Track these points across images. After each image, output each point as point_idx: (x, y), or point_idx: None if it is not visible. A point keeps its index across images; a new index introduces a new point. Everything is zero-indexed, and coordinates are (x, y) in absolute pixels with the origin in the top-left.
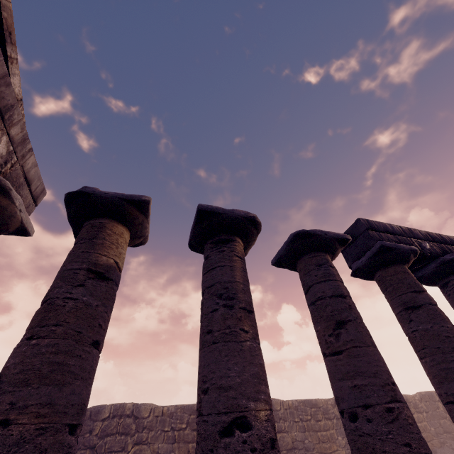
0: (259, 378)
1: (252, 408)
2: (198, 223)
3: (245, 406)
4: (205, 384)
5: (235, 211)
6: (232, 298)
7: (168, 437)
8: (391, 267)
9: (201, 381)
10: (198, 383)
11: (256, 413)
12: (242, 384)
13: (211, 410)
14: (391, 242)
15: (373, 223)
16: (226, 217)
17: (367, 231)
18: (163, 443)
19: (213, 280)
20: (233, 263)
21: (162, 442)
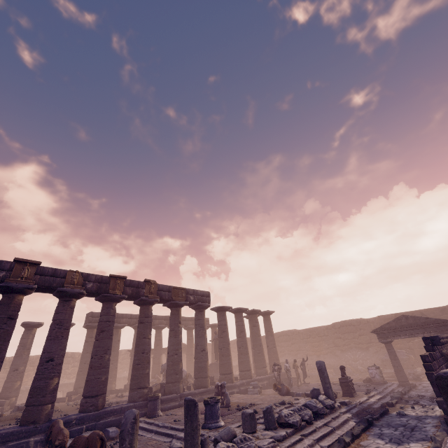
0: (24, 363)
1: (20, 367)
2: (23, 325)
3: (19, 367)
4: (13, 364)
5: (35, 323)
6: (25, 347)
7: (7, 371)
8: (90, 329)
9: (12, 363)
10: (12, 363)
11: (21, 368)
12: (20, 364)
13: (12, 368)
14: (91, 323)
15: (95, 314)
16: (31, 325)
17: (89, 317)
18: (3, 373)
19: (22, 342)
20: (29, 337)
21: (3, 373)
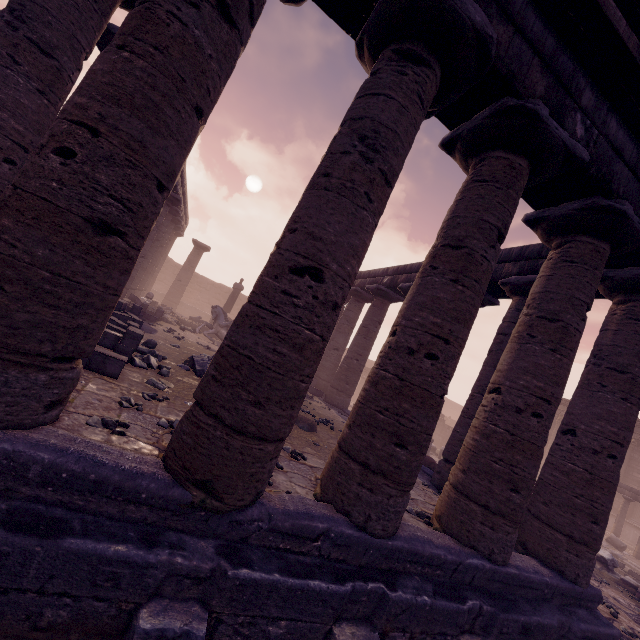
0: None
1: None
2: None
3: None
4: None
5: None
6: None
7: None
8: None
9: None
10: None
11: None
12: None
13: None
14: None
15: None
16: None
17: None
18: None
19: None
20: None
21: None
